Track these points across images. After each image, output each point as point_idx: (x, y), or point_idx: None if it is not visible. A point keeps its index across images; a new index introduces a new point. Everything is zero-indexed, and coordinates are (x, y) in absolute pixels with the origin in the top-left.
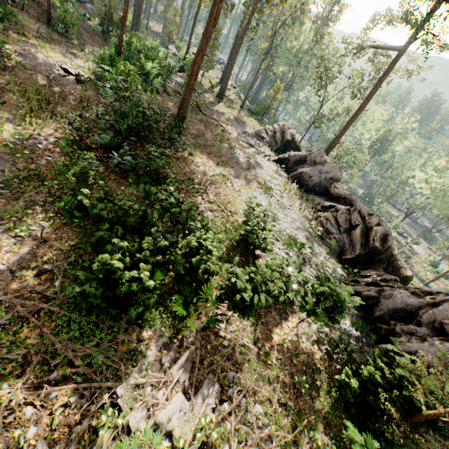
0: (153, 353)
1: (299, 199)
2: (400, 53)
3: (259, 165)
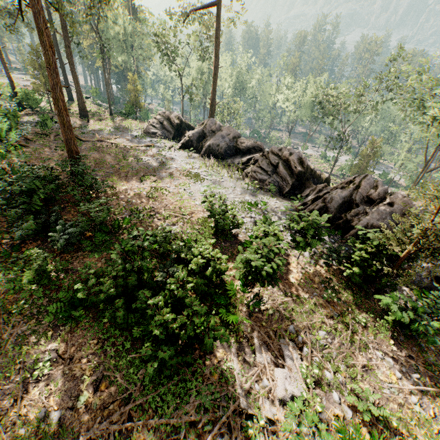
0: (236, 362)
1: (223, 168)
2: (219, 8)
3: (172, 160)
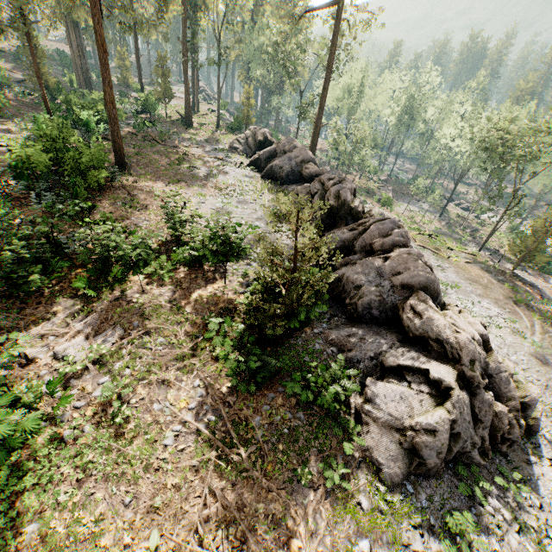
0: (60, 318)
1: (271, 193)
2: (339, 8)
3: (224, 174)
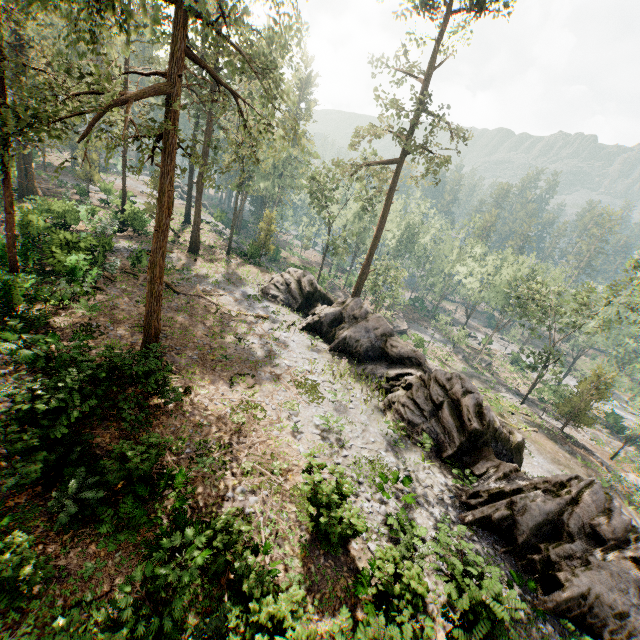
0: None
1: (357, 380)
2: (398, 166)
3: (286, 349)
